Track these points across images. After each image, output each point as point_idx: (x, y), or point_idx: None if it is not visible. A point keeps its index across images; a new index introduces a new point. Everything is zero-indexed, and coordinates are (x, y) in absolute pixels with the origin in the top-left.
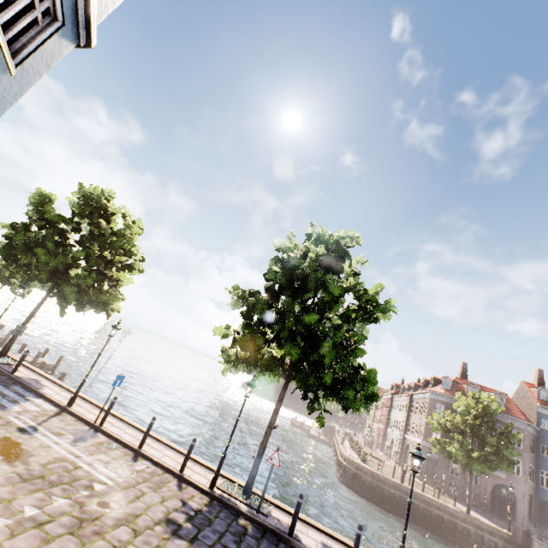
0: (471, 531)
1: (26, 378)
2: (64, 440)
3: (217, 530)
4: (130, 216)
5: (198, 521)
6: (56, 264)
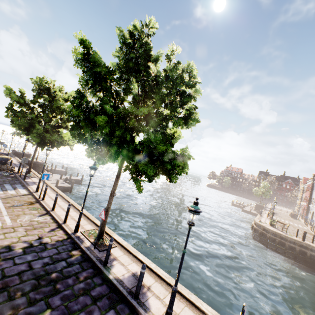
0: None
1: (30, 182)
2: (5, 205)
3: (41, 255)
4: (61, 89)
5: (33, 249)
6: (23, 123)
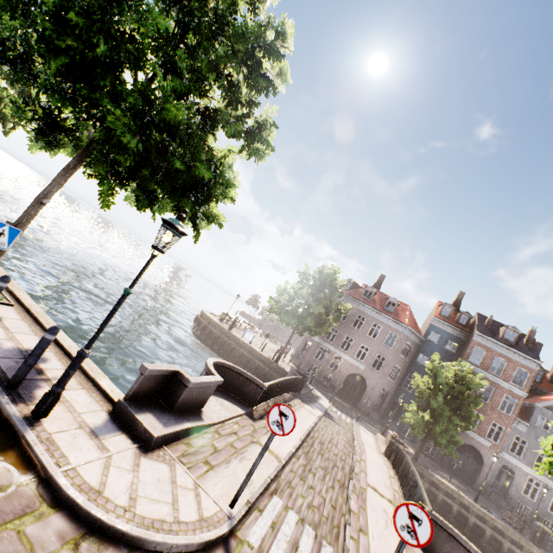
0: (265, 370)
1: None
2: None
3: None
4: None
5: None
6: None
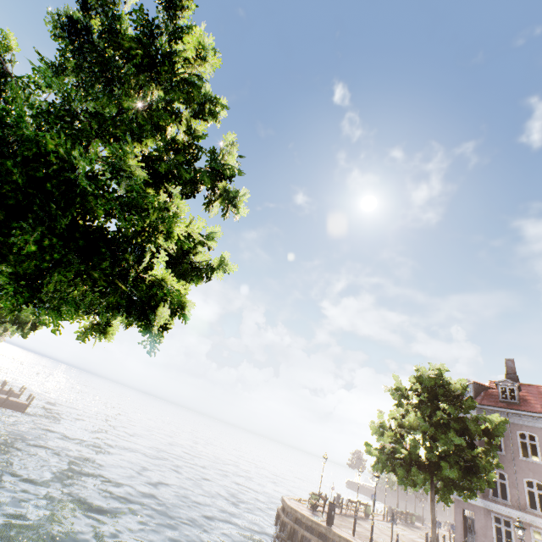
0: None
1: None
2: None
3: None
4: None
5: None
6: None
